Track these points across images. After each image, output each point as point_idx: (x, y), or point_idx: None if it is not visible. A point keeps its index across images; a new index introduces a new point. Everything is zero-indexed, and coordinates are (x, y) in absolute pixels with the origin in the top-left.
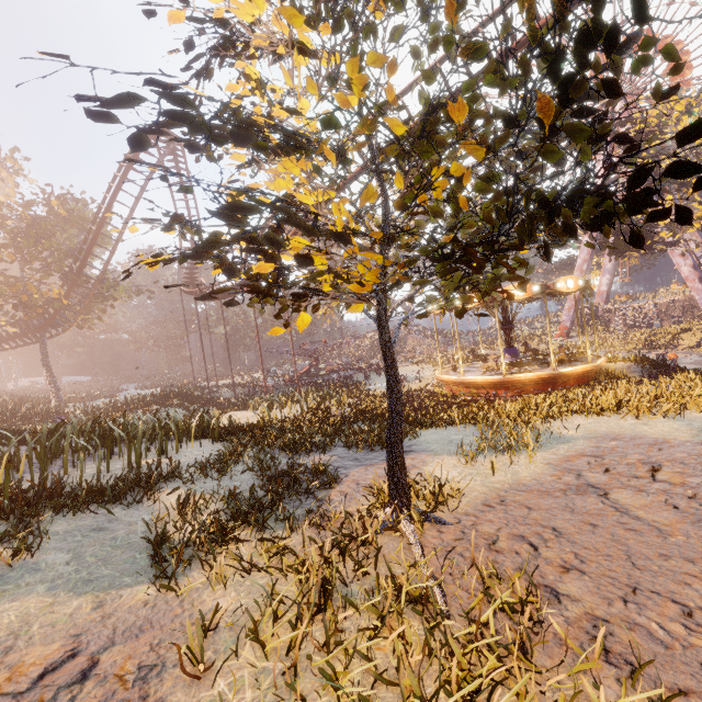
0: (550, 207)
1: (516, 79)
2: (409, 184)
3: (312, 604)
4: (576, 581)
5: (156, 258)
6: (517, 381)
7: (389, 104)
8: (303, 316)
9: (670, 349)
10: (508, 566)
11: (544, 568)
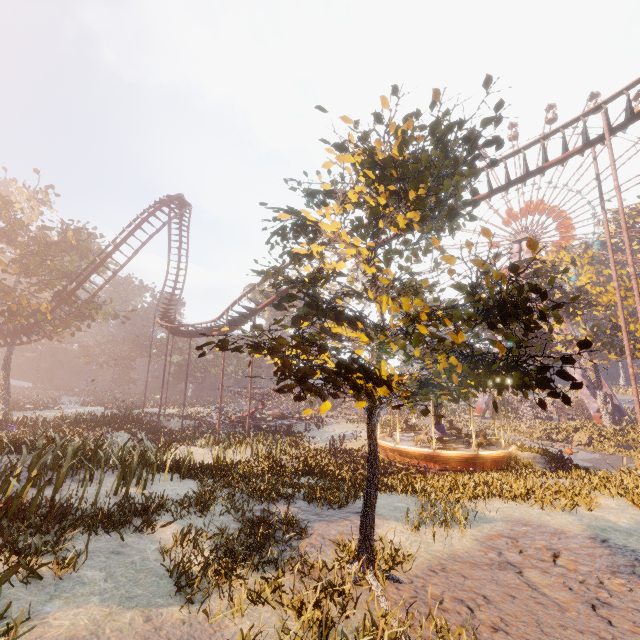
0: (499, 388)
1: (479, 304)
2: (407, 332)
3: (323, 633)
4: (503, 639)
5: (224, 342)
6: (444, 456)
7: (421, 321)
8: (326, 404)
9: (567, 443)
10: (453, 623)
11: (479, 627)
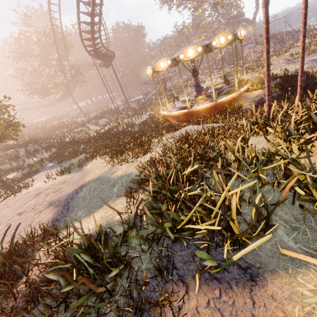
0: None
1: None
2: None
3: None
4: None
5: None
6: (173, 115)
7: None
8: None
9: None
10: None
11: None
